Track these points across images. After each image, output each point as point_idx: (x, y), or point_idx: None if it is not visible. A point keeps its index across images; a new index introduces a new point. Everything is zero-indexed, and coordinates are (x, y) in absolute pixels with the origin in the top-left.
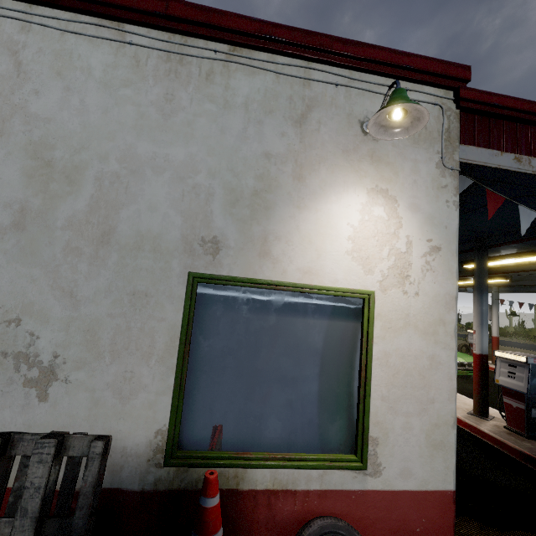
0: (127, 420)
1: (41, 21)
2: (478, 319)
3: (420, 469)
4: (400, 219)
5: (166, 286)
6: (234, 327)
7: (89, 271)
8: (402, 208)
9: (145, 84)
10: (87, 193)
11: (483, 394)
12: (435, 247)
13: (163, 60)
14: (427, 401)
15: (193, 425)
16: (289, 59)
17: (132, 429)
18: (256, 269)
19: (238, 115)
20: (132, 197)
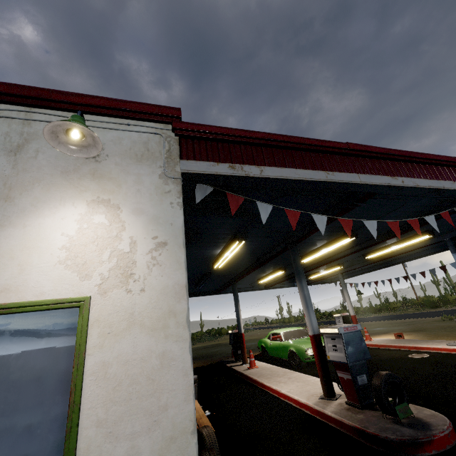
0: None
1: None
2: (304, 303)
3: None
4: (124, 222)
5: None
6: None
7: None
8: (125, 214)
9: None
10: None
11: (325, 374)
12: (162, 243)
13: None
14: (159, 410)
15: None
16: (10, 106)
17: None
18: None
19: None
20: None
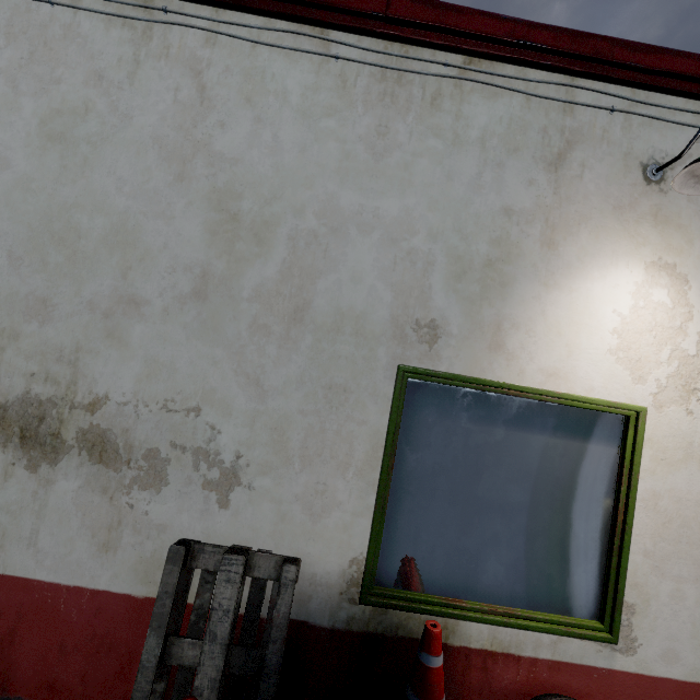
0: (318, 541)
1: (229, 30)
2: None
3: (690, 653)
4: (691, 307)
5: (369, 381)
6: (449, 440)
7: (278, 355)
8: (695, 293)
9: (352, 112)
10: (278, 257)
11: None
12: None
13: (377, 79)
14: None
15: (393, 556)
16: (545, 73)
17: (323, 553)
18: (484, 366)
19: (471, 155)
20: (332, 263)
